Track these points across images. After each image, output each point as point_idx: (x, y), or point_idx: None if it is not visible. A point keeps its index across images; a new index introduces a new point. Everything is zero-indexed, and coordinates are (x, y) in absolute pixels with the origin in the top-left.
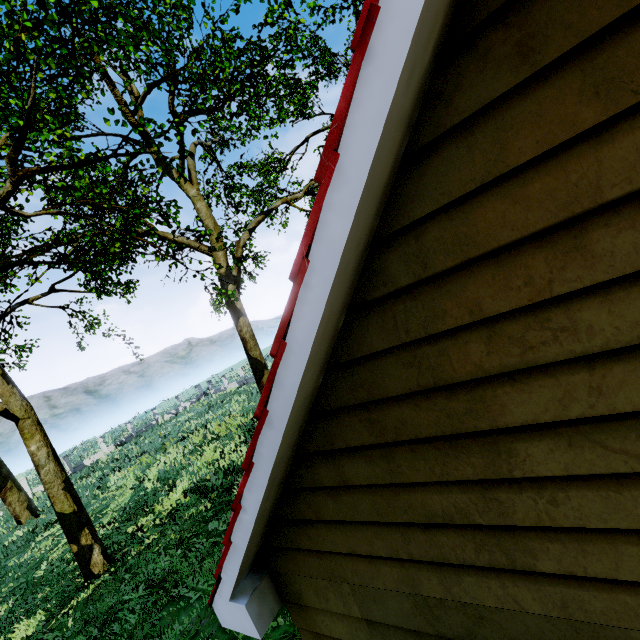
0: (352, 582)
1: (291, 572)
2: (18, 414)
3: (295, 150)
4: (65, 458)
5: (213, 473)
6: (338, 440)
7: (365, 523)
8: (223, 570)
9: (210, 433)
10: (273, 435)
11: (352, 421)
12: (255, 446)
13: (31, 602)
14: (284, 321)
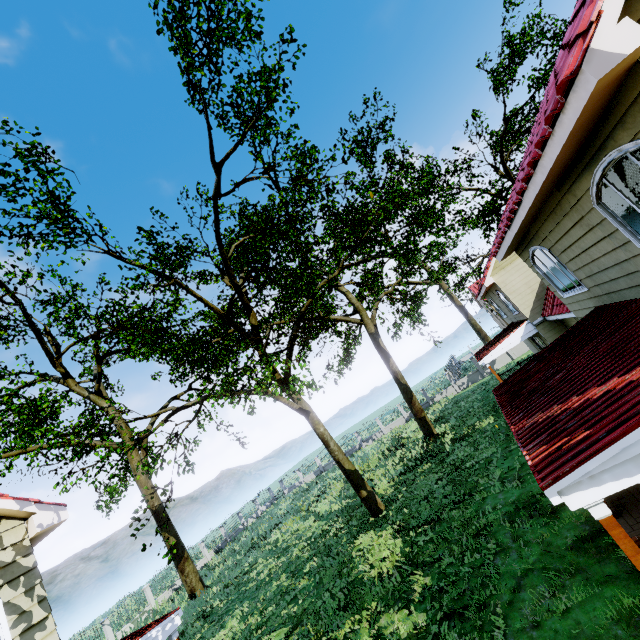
0: None
1: None
2: (308, 409)
3: None
4: None
5: (403, 467)
6: None
7: None
8: None
9: None
10: None
11: None
12: None
13: (336, 548)
14: None
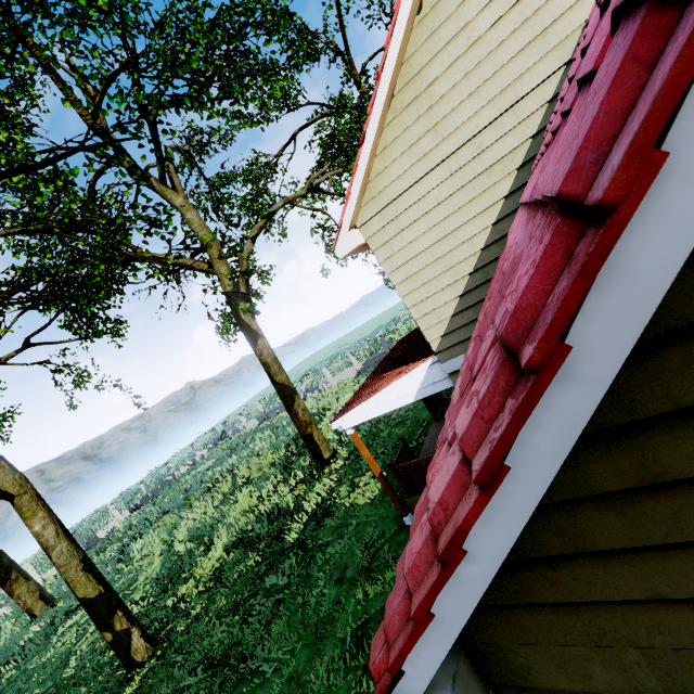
0: (648, 645)
1: (508, 641)
2: (11, 490)
3: (282, 150)
4: (74, 534)
5: (255, 521)
6: (650, 401)
7: (693, 544)
8: (408, 660)
9: (239, 478)
10: (573, 399)
11: (693, 355)
12: (518, 433)
13: None
14: (670, 90)
